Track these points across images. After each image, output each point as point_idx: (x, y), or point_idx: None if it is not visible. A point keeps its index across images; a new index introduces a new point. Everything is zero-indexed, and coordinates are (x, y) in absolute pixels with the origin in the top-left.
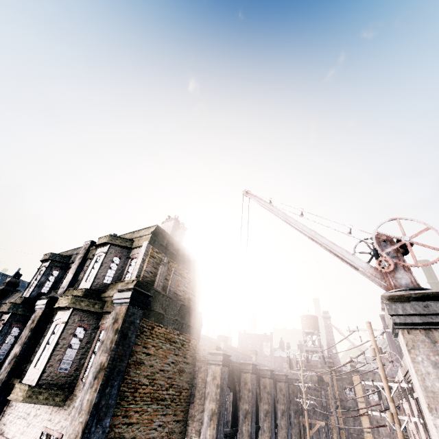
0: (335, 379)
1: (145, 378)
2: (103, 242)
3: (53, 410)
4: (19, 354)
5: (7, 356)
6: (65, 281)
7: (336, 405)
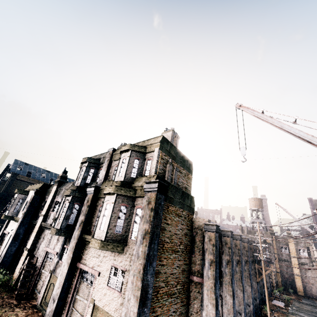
0: (274, 241)
1: (167, 238)
2: (126, 149)
3: (115, 254)
4: (84, 221)
5: (75, 221)
6: (101, 176)
7: (275, 257)
